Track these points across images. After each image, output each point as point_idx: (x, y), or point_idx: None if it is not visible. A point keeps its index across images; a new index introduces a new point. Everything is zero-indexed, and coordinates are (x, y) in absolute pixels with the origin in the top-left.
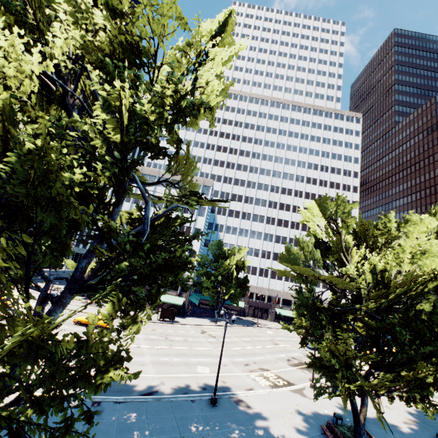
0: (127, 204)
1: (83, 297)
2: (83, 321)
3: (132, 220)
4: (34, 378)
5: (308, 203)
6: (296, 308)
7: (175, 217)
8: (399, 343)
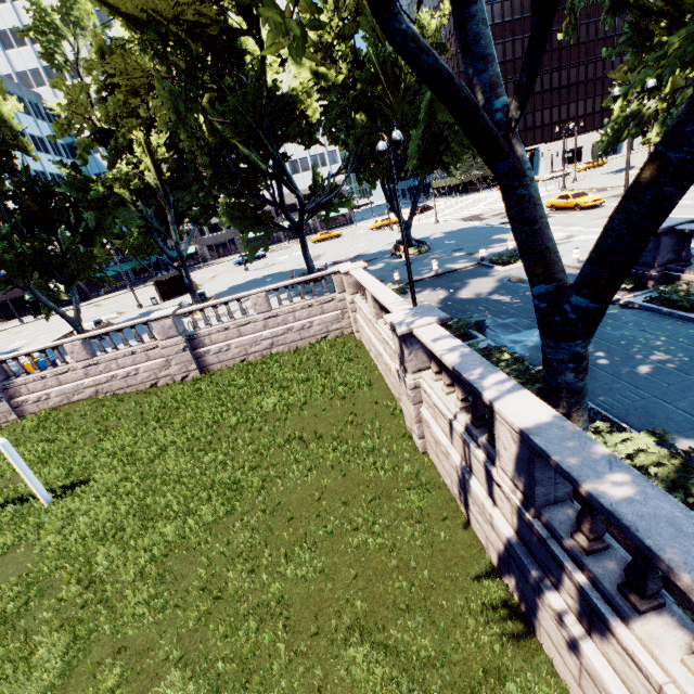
0: None
1: None
2: None
3: None
4: None
5: None
6: None
7: None
8: None
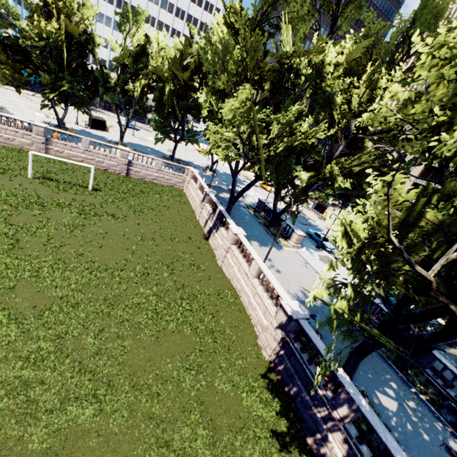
0: None
1: None
2: None
3: None
4: None
5: None
6: None
7: None
8: (52, 72)
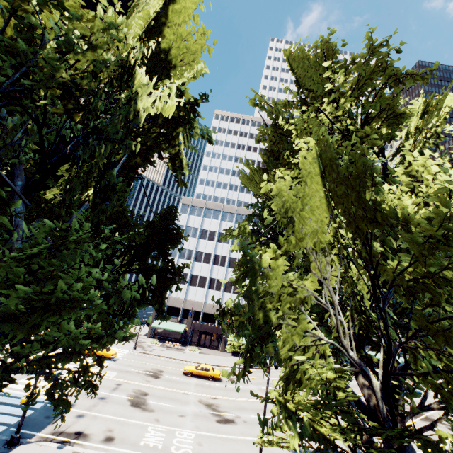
0: (193, 239)
1: (154, 339)
2: (194, 372)
3: None
4: (228, 448)
5: None
6: None
7: None
8: None
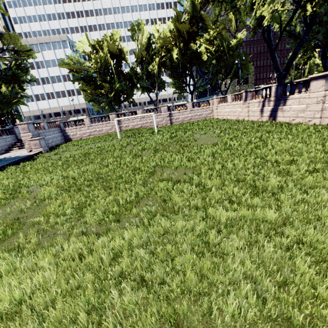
0: None
1: None
2: None
3: (4, 70)
4: None
5: (81, 38)
6: (72, 81)
7: (19, 63)
8: (108, 82)
